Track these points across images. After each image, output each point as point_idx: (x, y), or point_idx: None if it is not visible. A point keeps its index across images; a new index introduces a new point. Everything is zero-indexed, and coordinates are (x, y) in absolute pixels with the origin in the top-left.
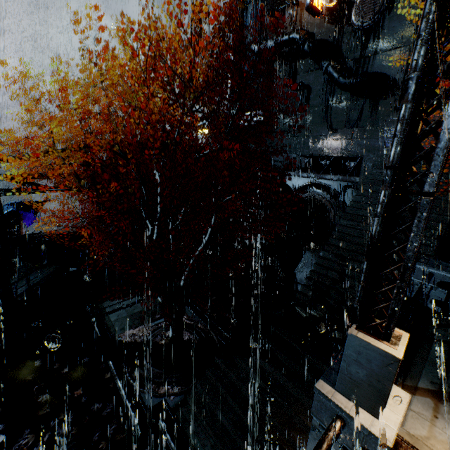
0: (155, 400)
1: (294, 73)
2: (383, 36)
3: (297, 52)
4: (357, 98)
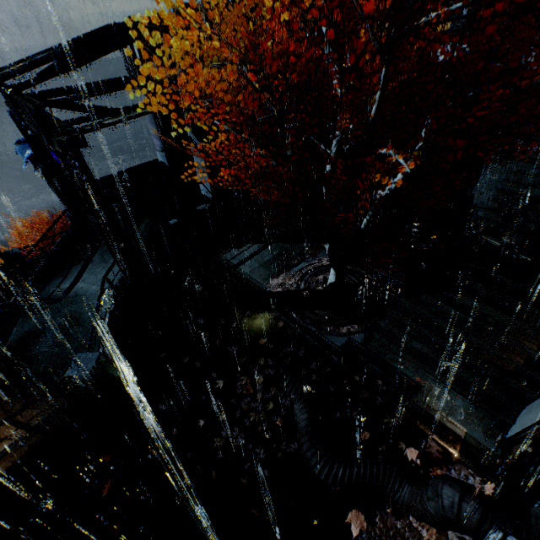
0: (342, 339)
1: None
2: None
3: None
4: None
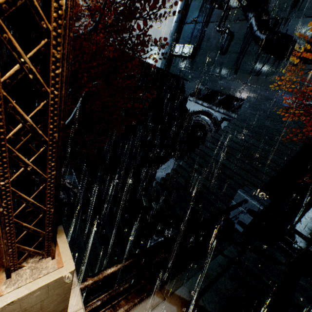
0: None
1: (225, 19)
2: (305, 2)
3: (234, 0)
4: (265, 53)
